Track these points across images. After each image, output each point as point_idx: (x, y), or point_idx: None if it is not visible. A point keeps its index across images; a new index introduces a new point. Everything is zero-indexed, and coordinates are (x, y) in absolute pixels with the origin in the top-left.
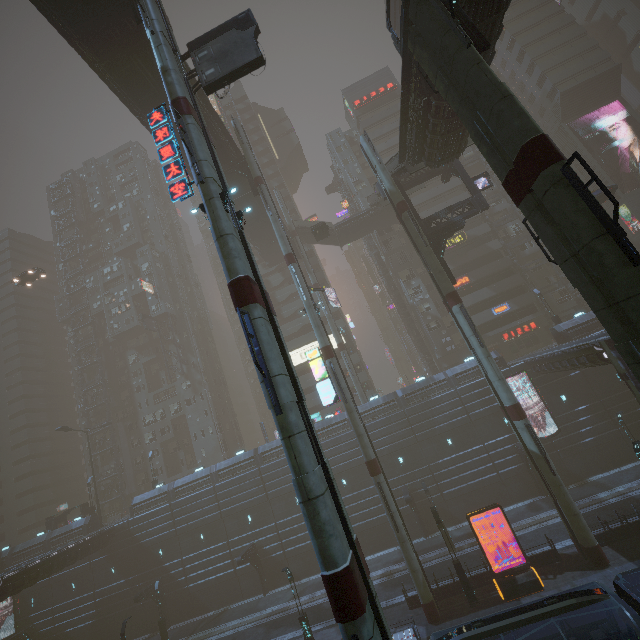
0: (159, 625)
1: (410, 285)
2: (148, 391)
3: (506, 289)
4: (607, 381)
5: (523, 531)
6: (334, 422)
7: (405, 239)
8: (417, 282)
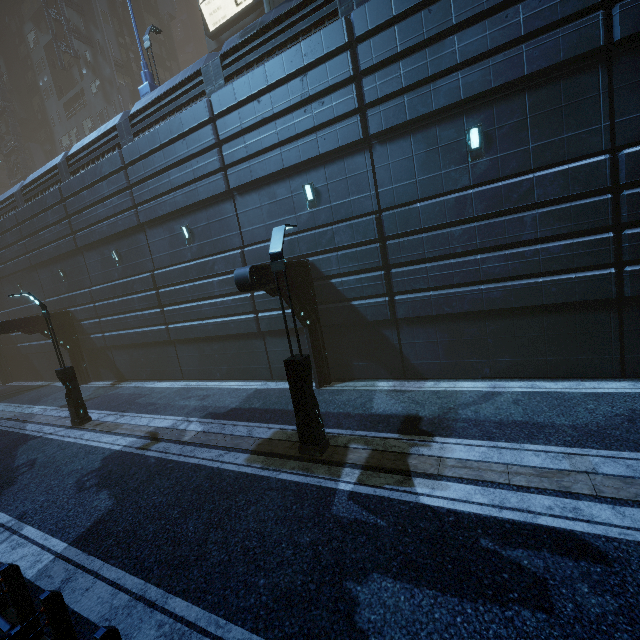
0: None
1: None
2: (57, 97)
3: None
4: None
5: None
6: (177, 81)
7: None
8: None
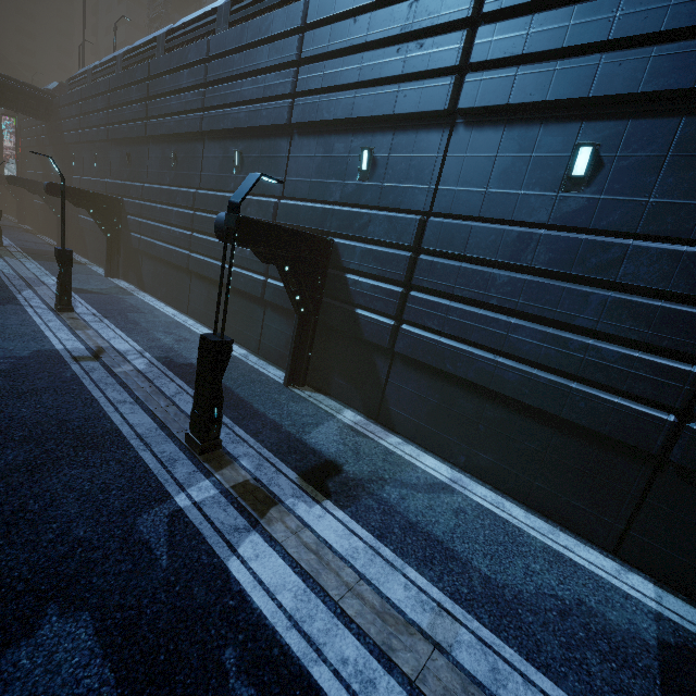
0: None
1: None
2: None
3: None
4: None
5: None
6: None
7: None
8: None
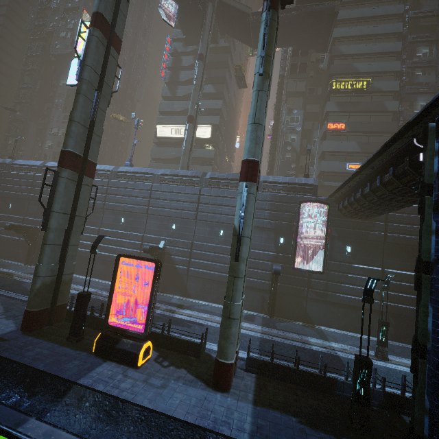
0: None
1: (291, 112)
2: (62, 111)
3: (373, 151)
4: (404, 256)
5: (214, 324)
6: (143, 171)
7: (314, 72)
8: (299, 113)
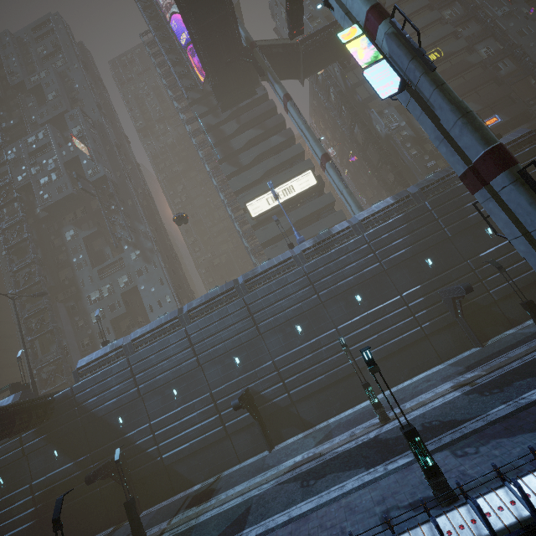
0: (125, 508)
1: (383, 114)
2: (91, 267)
3: (493, 101)
4: None
5: None
6: (334, 232)
7: None
8: (390, 110)
